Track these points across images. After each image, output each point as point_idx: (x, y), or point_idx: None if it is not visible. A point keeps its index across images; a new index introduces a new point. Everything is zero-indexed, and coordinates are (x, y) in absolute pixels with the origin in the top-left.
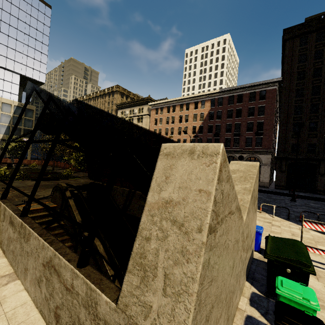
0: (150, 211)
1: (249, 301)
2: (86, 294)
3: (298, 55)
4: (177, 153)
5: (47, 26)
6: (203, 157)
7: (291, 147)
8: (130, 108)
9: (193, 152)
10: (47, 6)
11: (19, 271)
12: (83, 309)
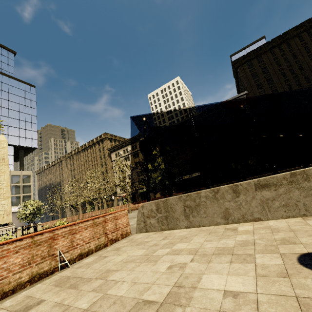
0: None
1: None
2: None
3: (250, 74)
4: None
5: (33, 101)
6: None
7: None
8: (123, 148)
9: None
10: (32, 87)
11: None
12: None
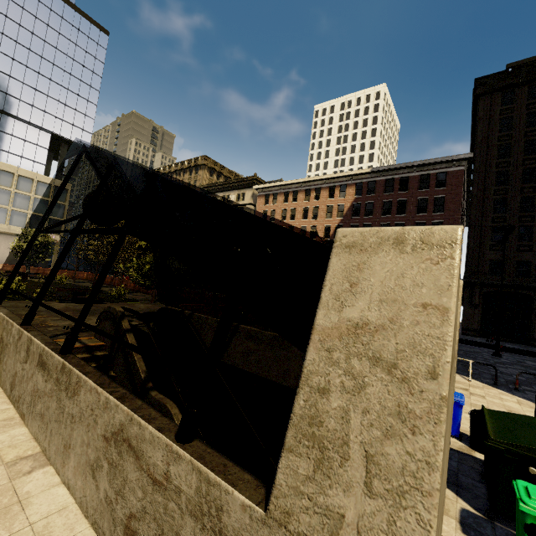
0: (323, 342)
1: (460, 525)
2: (198, 491)
3: (500, 118)
4: (370, 244)
5: (100, 61)
6: (425, 249)
7: (488, 265)
8: (224, 193)
9: (403, 240)
10: (103, 32)
11: (51, 450)
12: (190, 520)
